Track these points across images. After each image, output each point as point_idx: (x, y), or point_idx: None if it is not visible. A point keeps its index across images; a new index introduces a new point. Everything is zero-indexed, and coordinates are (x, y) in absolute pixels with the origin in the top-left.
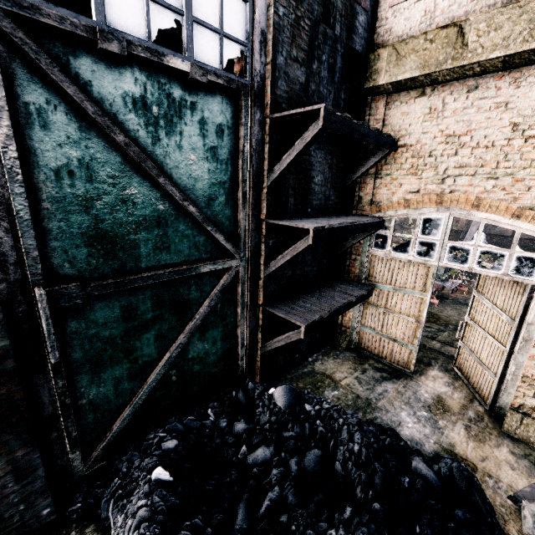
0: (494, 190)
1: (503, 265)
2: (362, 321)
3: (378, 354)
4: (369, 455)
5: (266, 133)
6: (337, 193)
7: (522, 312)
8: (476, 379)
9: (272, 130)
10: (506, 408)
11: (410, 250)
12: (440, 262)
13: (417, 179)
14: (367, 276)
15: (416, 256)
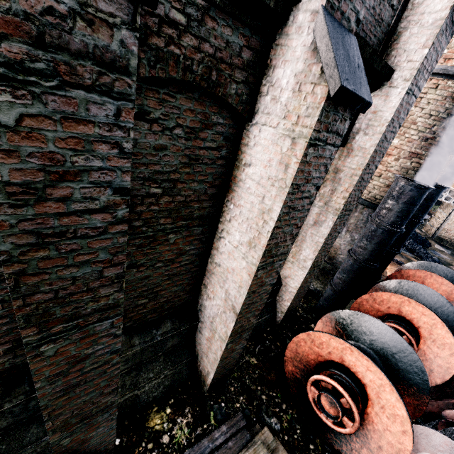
0: None
1: (450, 201)
2: None
3: None
4: None
5: None
6: None
7: (450, 213)
8: (429, 231)
9: None
10: (436, 236)
11: None
12: None
13: None
14: None
15: None
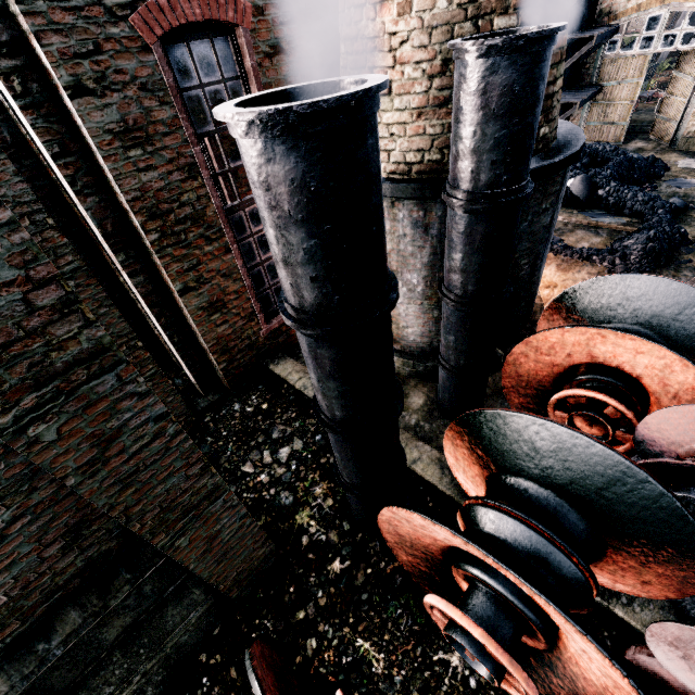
0: None
1: None
2: (588, 119)
3: (597, 140)
4: (616, 147)
5: None
6: (588, 11)
7: None
8: (664, 133)
9: None
10: (679, 139)
11: (635, 47)
12: (655, 50)
13: None
14: (597, 79)
15: (639, 50)
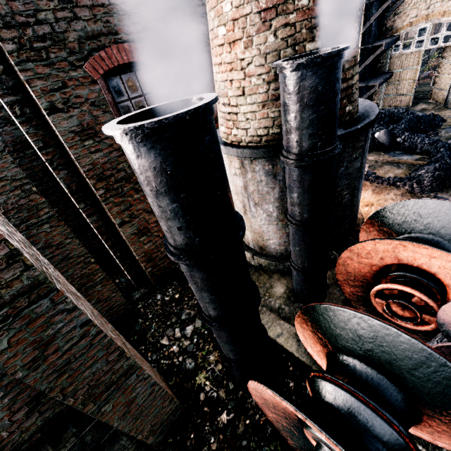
0: (450, 6)
1: None
2: (385, 93)
3: (394, 106)
4: (406, 110)
5: (363, 10)
6: (378, 29)
7: None
8: (439, 98)
9: (365, 8)
10: (450, 100)
11: (412, 47)
12: (425, 48)
13: (416, 10)
14: (389, 69)
15: (414, 49)
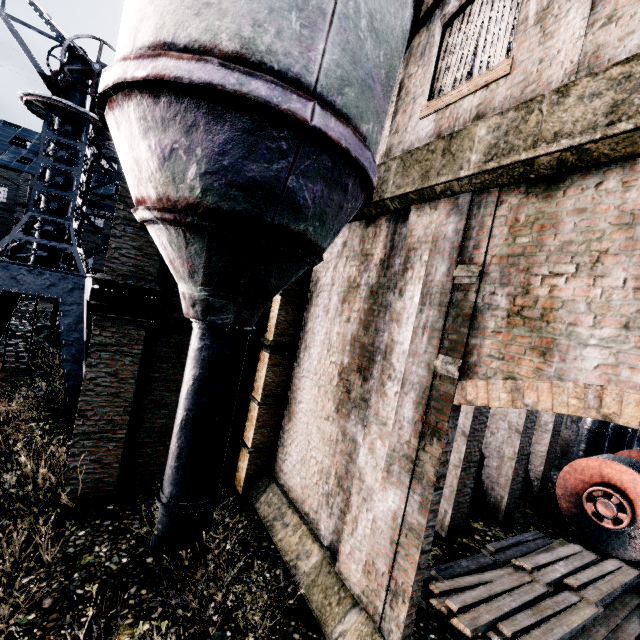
0: None
1: None
2: None
3: None
4: None
5: None
6: None
7: None
8: None
9: None
10: None
11: None
12: None
13: None
14: None
15: None
